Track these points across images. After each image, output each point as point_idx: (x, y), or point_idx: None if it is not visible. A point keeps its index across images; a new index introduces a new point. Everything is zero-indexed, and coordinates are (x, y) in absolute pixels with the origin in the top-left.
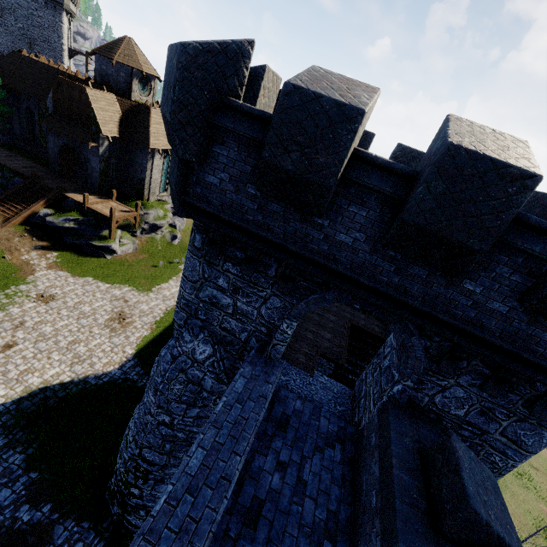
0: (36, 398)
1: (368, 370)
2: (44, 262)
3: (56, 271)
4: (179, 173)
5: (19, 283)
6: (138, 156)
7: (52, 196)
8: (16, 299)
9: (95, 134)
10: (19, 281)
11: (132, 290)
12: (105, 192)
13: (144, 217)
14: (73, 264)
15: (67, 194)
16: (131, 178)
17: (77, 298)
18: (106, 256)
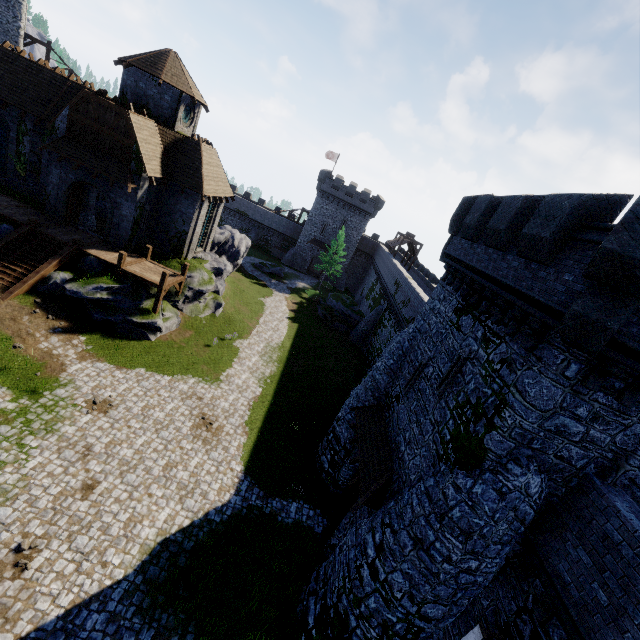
0: (161, 559)
1: (634, 475)
2: (71, 351)
3: (93, 362)
4: (629, 315)
5: (52, 386)
6: (182, 203)
7: (67, 253)
8: (61, 412)
9: (134, 173)
10: (50, 383)
11: (198, 381)
12: (133, 248)
13: (187, 281)
14: (110, 350)
15: (89, 251)
16: (166, 229)
17: (140, 401)
18: (149, 336)
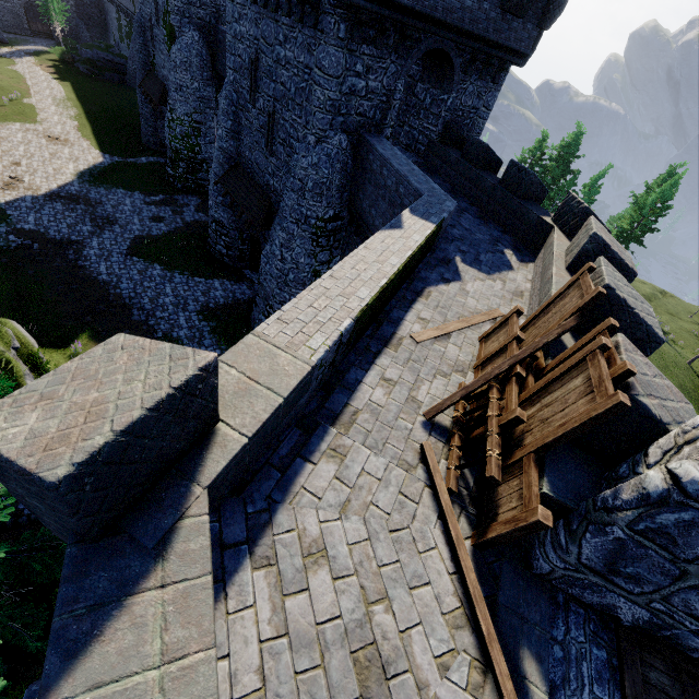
0: (86, 176)
1: None
2: None
3: None
4: None
5: None
6: None
7: None
8: None
9: None
10: None
11: (23, 124)
12: None
13: None
14: None
15: None
16: None
17: None
18: None
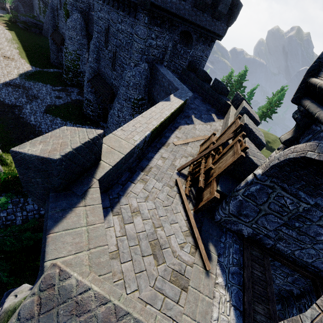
0: (23, 76)
1: None
2: None
3: None
4: None
5: None
6: None
7: None
8: None
9: None
10: None
11: None
12: None
13: None
14: None
15: None
16: None
17: None
18: None
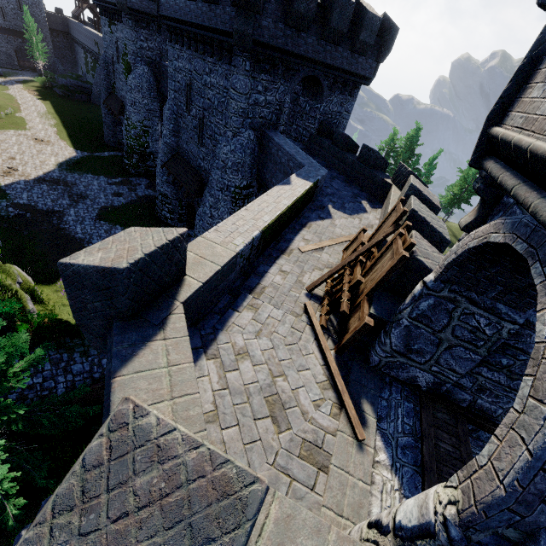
0: (64, 166)
1: None
2: None
3: None
4: None
5: None
6: None
7: None
8: None
9: None
10: None
11: (16, 130)
12: None
13: None
14: None
15: None
16: None
17: None
18: None
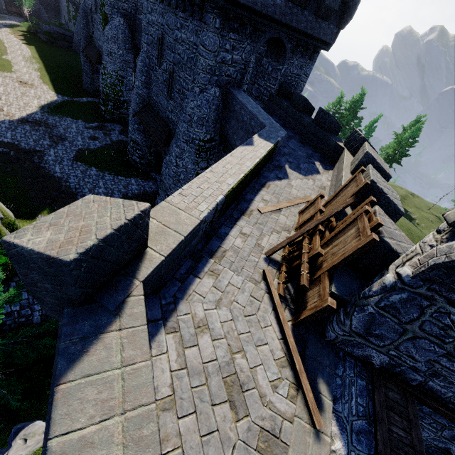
0: (45, 108)
1: None
2: None
3: None
4: None
5: None
6: None
7: None
8: None
9: None
10: None
11: (3, 72)
12: None
13: None
14: None
15: None
16: None
17: None
18: None
